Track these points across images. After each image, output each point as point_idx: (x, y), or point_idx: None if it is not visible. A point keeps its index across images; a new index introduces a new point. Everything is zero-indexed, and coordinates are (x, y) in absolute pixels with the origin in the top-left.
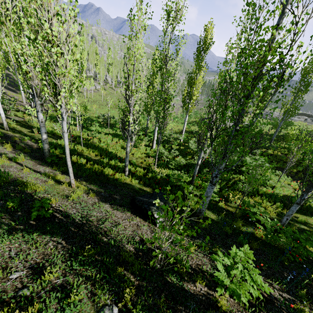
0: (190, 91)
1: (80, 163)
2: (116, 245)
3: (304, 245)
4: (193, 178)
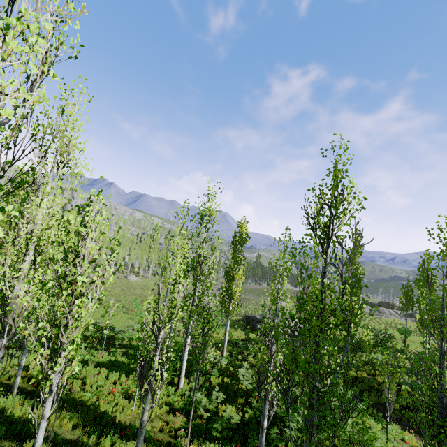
0: (229, 288)
1: None
2: None
3: None
4: None
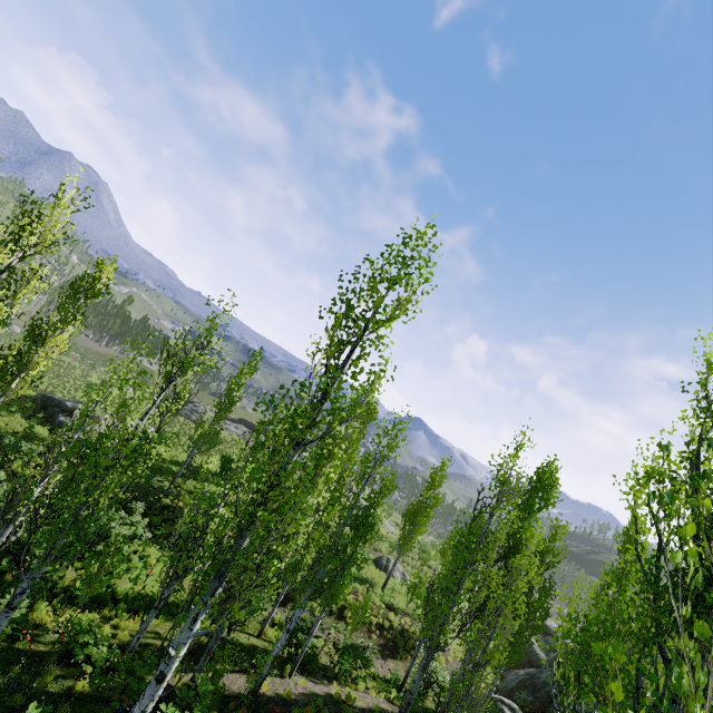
0: (28, 355)
1: None
2: None
3: (139, 674)
4: None
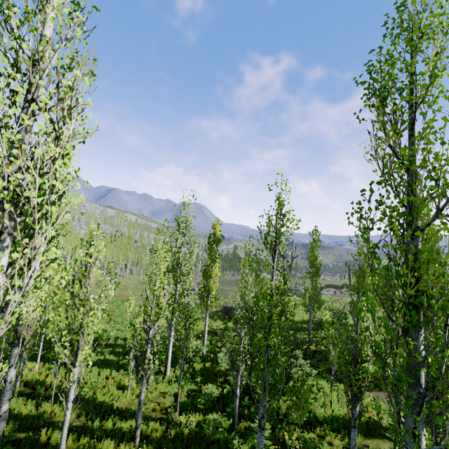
0: (207, 285)
1: (57, 443)
2: None
3: None
4: (234, 420)
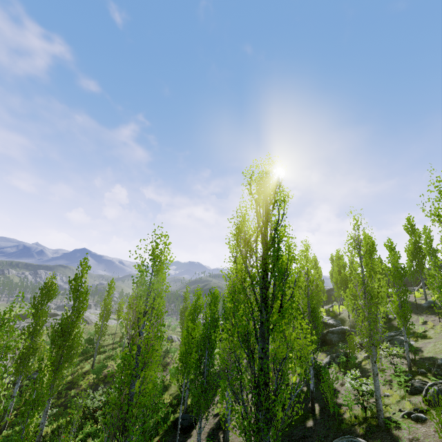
0: (35, 347)
1: None
2: (216, 423)
3: None
4: None
